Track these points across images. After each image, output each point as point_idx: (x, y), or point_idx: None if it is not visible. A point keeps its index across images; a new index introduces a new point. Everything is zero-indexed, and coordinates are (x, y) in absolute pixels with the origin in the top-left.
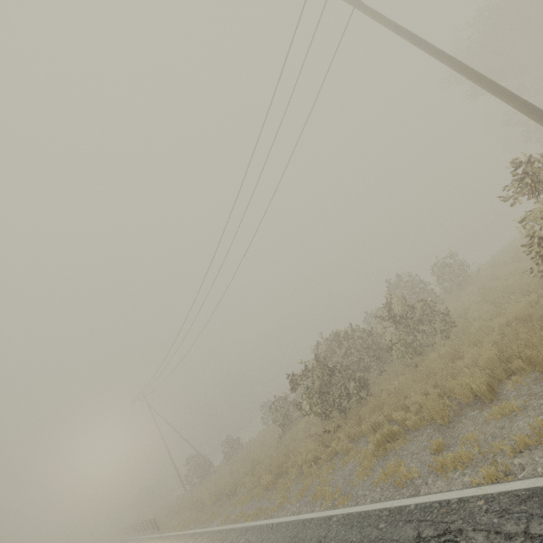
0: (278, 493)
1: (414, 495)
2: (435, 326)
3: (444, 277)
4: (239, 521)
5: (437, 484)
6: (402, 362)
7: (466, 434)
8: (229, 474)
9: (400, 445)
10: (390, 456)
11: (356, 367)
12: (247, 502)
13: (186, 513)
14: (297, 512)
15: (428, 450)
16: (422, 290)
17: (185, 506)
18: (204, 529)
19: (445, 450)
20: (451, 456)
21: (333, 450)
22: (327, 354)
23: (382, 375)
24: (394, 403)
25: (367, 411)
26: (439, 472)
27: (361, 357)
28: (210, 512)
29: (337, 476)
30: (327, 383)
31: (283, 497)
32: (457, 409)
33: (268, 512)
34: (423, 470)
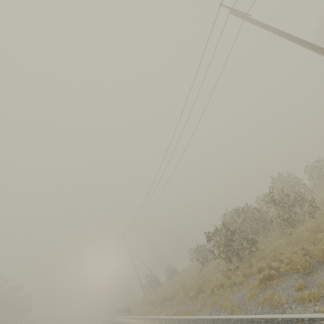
0: (199, 302)
1: (282, 313)
2: (305, 208)
3: (313, 175)
4: (176, 315)
5: (297, 309)
6: (280, 231)
7: (319, 281)
8: (170, 288)
9: (275, 283)
10: (269, 288)
11: (249, 231)
12: (180, 305)
13: (145, 307)
14: (210, 314)
15: (293, 288)
16: (297, 184)
17: (145, 303)
18: (156, 316)
19: (305, 289)
20: (307, 293)
21: (232, 281)
22: (230, 221)
23: (267, 238)
24: (272, 256)
25: (255, 259)
26: (299, 301)
27: (252, 225)
28: (159, 308)
29: (235, 297)
30: (229, 240)
31: (202, 305)
32: (316, 265)
33: (193, 312)
34: (289, 299)
